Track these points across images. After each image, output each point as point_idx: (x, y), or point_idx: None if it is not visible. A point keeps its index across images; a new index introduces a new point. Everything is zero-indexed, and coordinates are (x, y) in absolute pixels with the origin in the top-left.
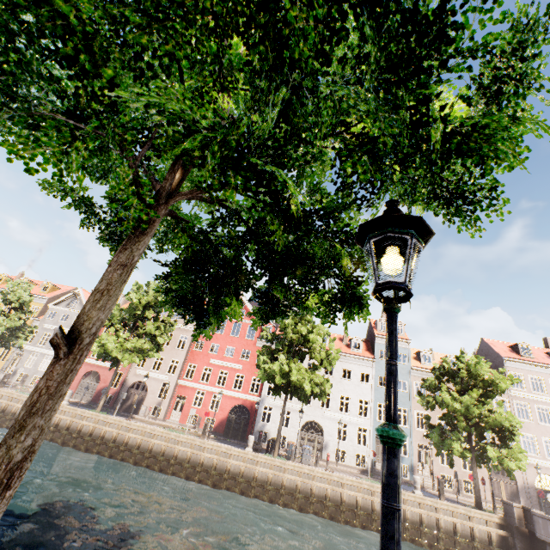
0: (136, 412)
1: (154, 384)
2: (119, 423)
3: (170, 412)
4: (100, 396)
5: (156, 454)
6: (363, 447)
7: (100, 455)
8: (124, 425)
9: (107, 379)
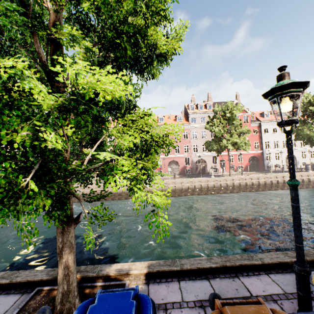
0: (204, 173)
1: (208, 158)
2: (252, 177)
3: (219, 168)
4: (183, 171)
5: (275, 184)
6: (313, 158)
7: (250, 192)
8: (255, 177)
9: (182, 162)
